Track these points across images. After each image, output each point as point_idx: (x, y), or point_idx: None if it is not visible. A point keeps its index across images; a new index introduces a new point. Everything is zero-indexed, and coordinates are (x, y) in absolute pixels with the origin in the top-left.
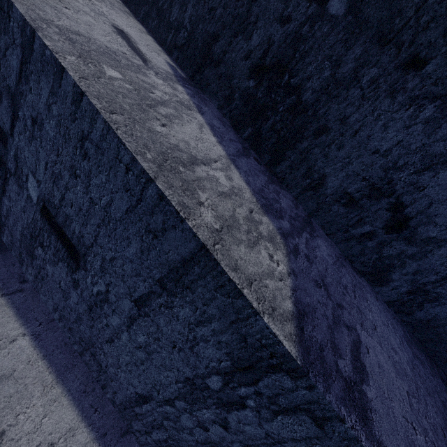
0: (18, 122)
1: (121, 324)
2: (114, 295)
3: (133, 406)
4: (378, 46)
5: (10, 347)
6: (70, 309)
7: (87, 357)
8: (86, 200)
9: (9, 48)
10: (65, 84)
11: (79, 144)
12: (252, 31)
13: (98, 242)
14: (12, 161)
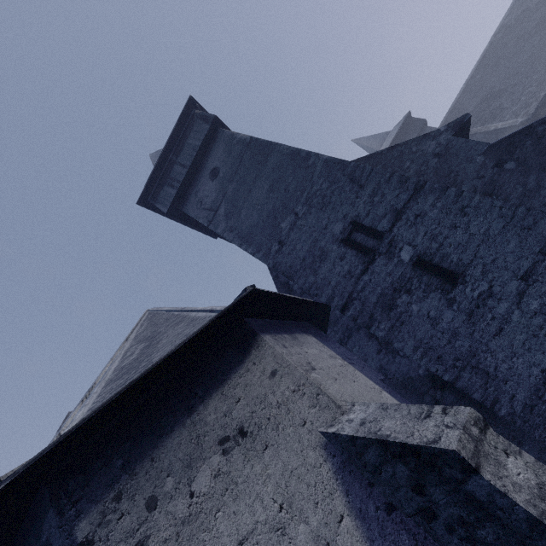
0: (400, 222)
1: (510, 306)
2: (499, 286)
3: (541, 395)
4: (544, 173)
5: (383, 394)
6: (440, 333)
7: (465, 377)
8: (465, 237)
9: (402, 193)
10: (449, 192)
11: (459, 212)
12: (460, 186)
13: (478, 256)
14: (385, 246)
